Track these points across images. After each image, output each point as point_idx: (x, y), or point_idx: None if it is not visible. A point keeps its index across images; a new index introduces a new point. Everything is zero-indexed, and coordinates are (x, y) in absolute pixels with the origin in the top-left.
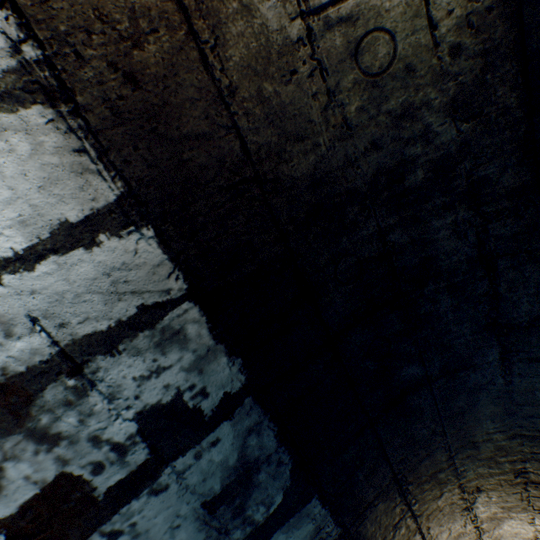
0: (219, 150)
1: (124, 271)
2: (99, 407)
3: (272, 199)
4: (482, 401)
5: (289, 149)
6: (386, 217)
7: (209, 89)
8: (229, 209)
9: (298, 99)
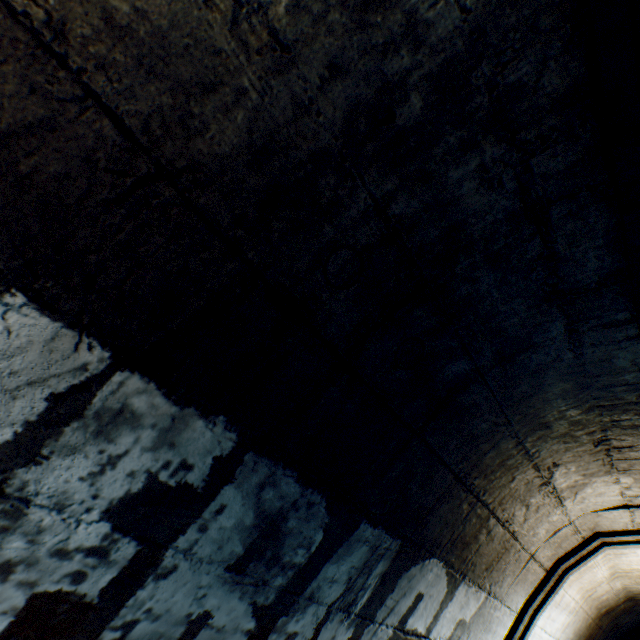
0: (79, 142)
1: (3, 361)
2: (48, 521)
3: (198, 198)
4: (549, 381)
5: (198, 111)
6: (381, 181)
7: (14, 35)
8: (132, 232)
9: (182, 14)
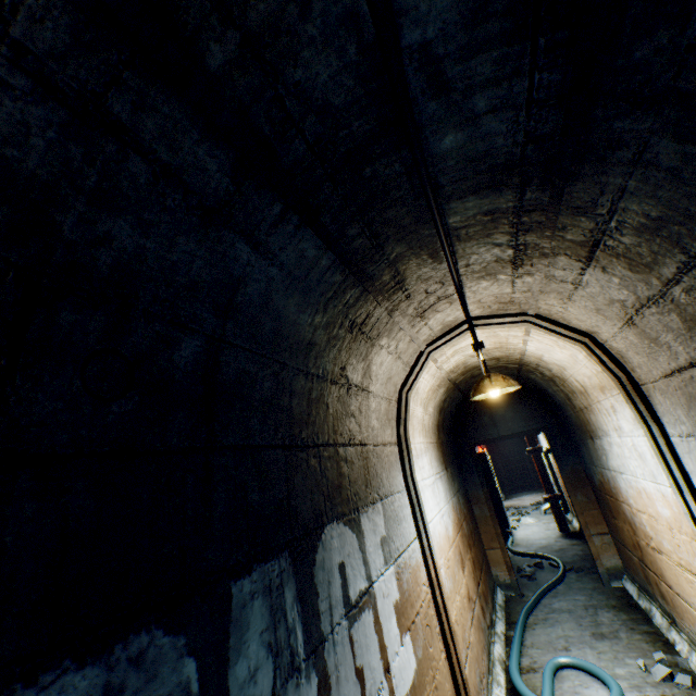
0: None
1: None
2: None
3: None
4: (281, 305)
5: None
6: None
7: None
8: None
9: None
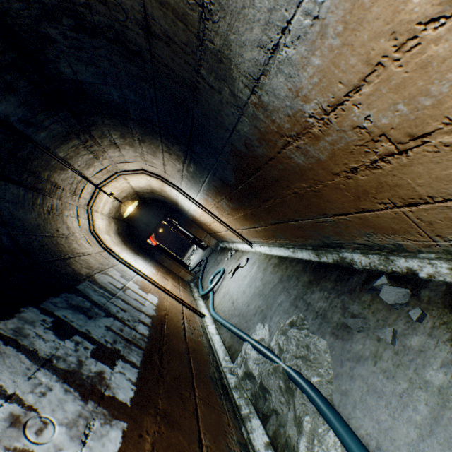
0: None
1: None
2: (63, 351)
3: None
4: (18, 215)
5: None
6: None
7: None
8: None
9: None
